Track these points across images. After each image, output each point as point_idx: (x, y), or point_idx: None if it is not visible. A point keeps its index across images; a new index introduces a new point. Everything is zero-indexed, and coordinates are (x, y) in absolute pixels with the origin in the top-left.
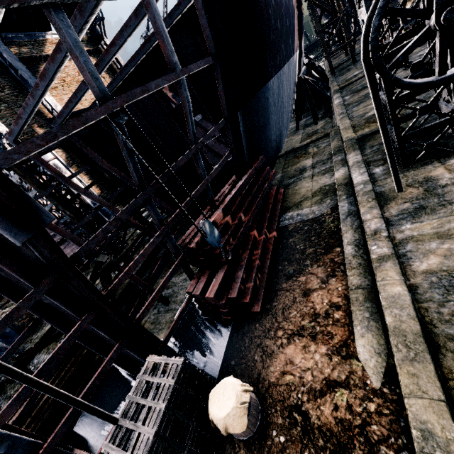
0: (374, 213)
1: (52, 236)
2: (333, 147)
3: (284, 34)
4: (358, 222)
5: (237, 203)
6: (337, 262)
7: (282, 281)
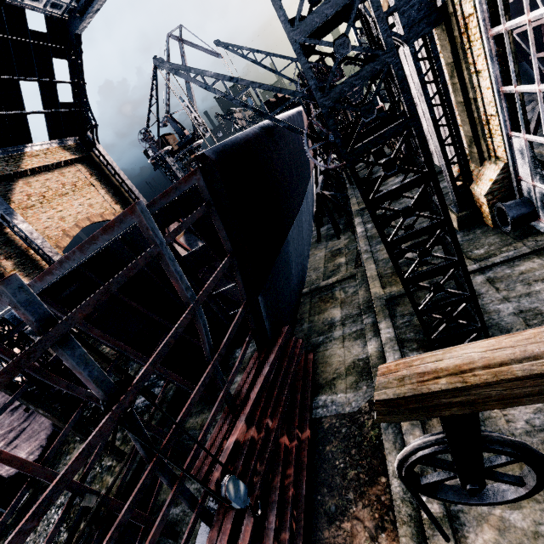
0: (417, 436)
1: (13, 410)
2: (362, 300)
3: (300, 174)
4: (401, 438)
5: (263, 403)
6: (384, 503)
7: (323, 524)
